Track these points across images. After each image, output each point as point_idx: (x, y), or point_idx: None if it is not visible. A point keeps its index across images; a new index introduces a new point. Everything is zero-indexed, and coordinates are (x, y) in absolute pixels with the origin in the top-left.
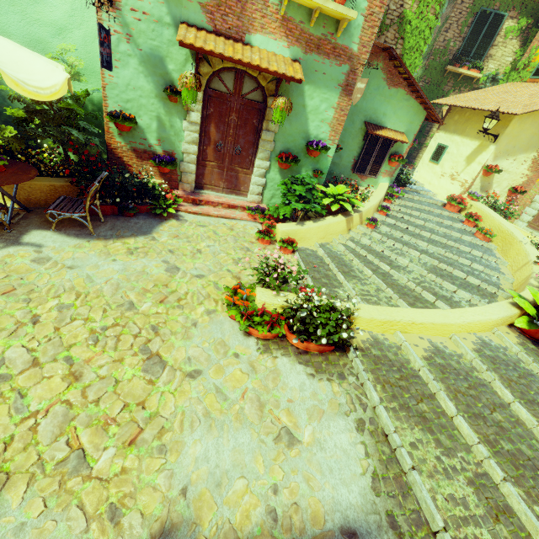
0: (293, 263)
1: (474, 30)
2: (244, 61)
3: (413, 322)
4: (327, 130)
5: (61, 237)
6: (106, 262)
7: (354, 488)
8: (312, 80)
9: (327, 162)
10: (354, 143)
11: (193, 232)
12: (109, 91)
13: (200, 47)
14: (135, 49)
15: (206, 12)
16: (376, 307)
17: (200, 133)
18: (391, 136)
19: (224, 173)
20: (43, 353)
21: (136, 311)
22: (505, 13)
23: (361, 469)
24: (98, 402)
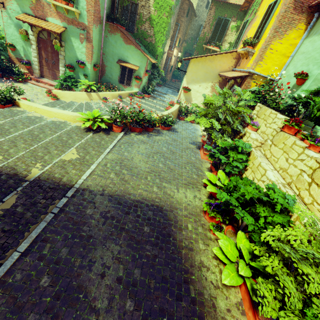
0: (49, 101)
1: (216, 27)
2: (37, 25)
3: (36, 107)
4: (85, 57)
5: None
6: None
7: None
8: (73, 35)
9: (89, 71)
10: (116, 69)
11: (22, 87)
12: (7, 36)
13: (22, 20)
14: (12, 22)
15: (32, 10)
16: (31, 102)
17: (39, 54)
18: (128, 66)
19: (50, 71)
20: None
21: None
22: (230, 18)
23: None
24: None
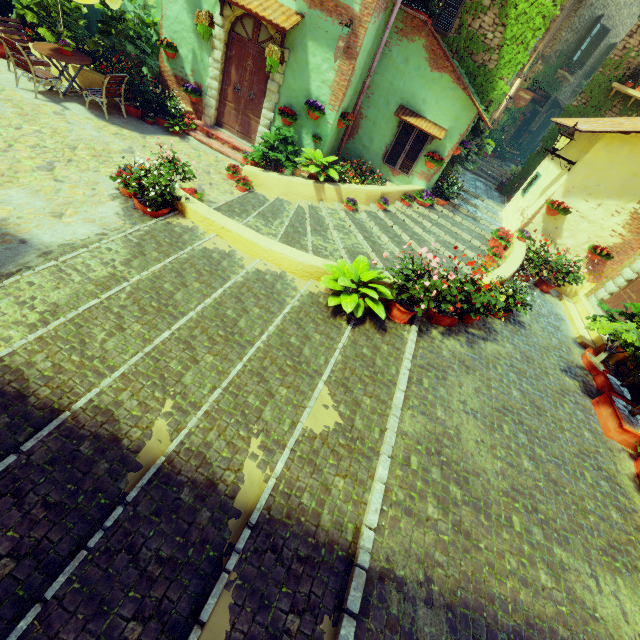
0: (233, 195)
1: None
2: (240, 3)
3: (223, 227)
4: (328, 94)
5: (85, 112)
6: (93, 130)
7: (53, 239)
8: (315, 37)
9: (327, 128)
10: (387, 128)
11: (180, 148)
12: (165, 22)
13: None
14: None
15: None
16: (211, 210)
17: (223, 73)
18: (422, 126)
19: (239, 116)
20: (4, 138)
21: (73, 151)
22: None
23: (69, 239)
24: (0, 161)
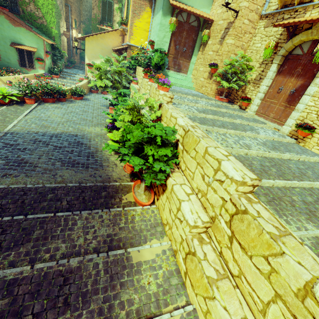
0: None
1: (104, 9)
2: None
3: None
4: None
5: None
6: None
7: None
8: None
9: None
10: (13, 53)
11: None
12: None
13: None
14: None
15: None
16: None
17: None
18: (25, 48)
19: None
20: None
21: None
22: (112, 1)
23: None
24: None
